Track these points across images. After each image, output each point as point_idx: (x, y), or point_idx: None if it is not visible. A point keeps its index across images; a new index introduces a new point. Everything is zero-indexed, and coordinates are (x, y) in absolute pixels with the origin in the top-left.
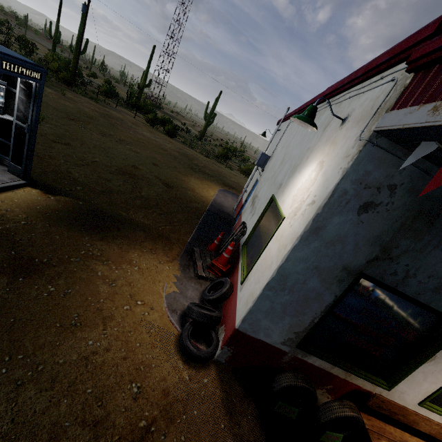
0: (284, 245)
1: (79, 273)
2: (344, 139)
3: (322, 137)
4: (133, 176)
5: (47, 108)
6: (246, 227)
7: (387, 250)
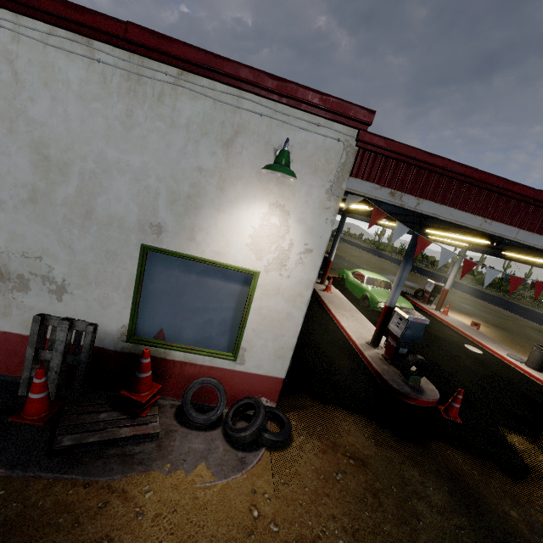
0: (297, 294)
1: None
2: (304, 185)
3: (234, 160)
4: None
5: None
6: (71, 318)
7: None
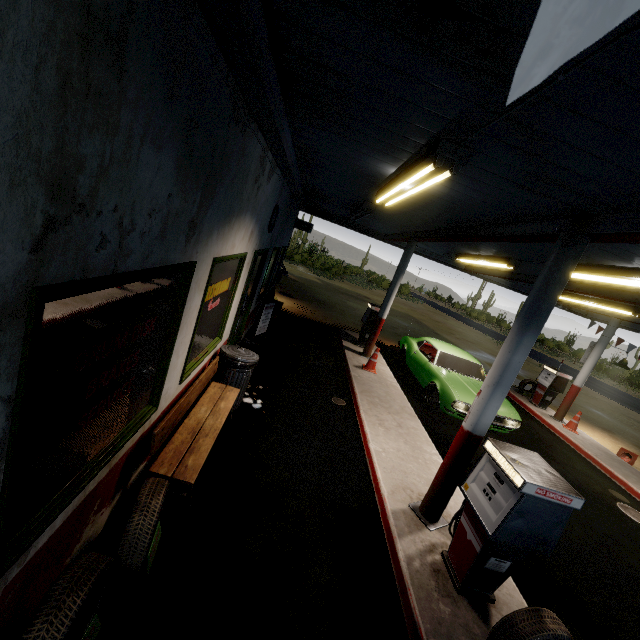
0: None
1: None
2: None
3: None
4: None
5: None
6: None
7: (65, 185)
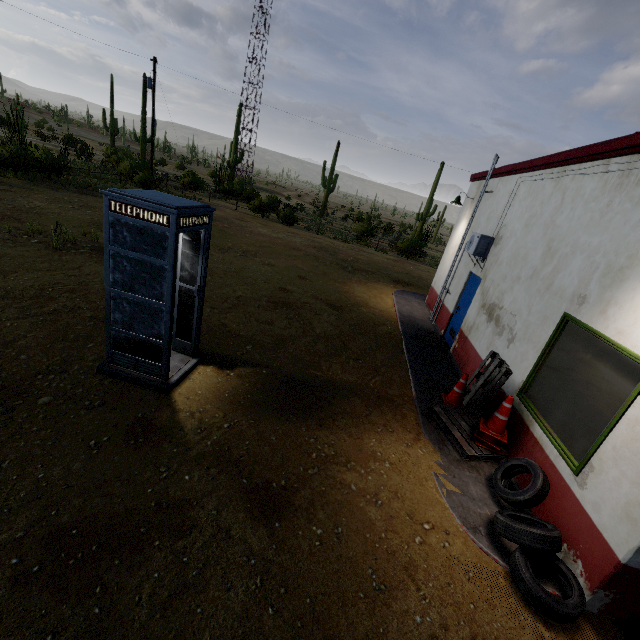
0: None
1: (330, 493)
2: None
3: None
4: (291, 306)
5: None
6: (505, 361)
7: None
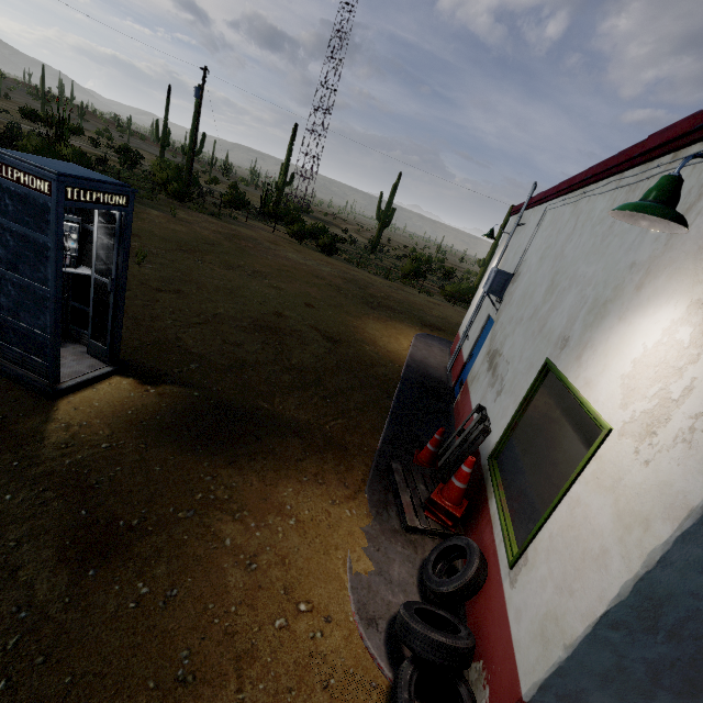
0: (640, 515)
1: (191, 544)
2: None
3: (675, 239)
4: (276, 331)
5: (152, 240)
6: (488, 418)
7: None
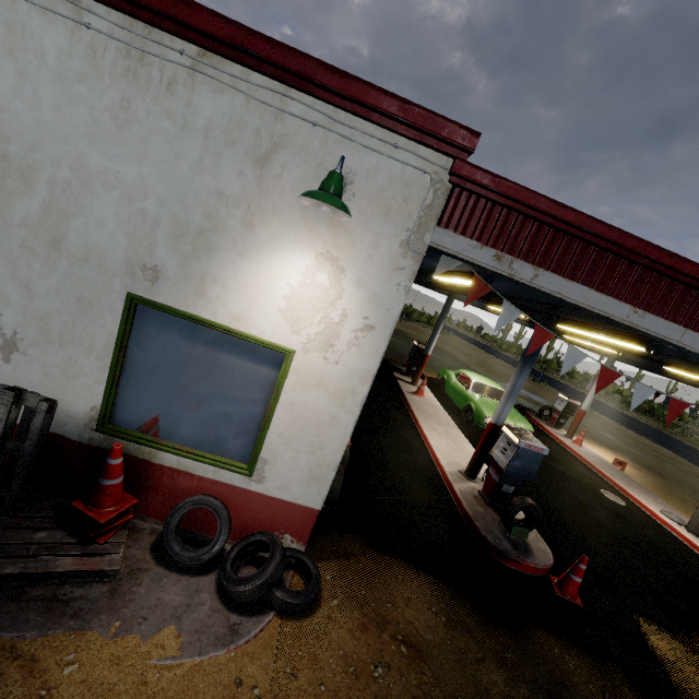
0: (348, 389)
1: None
2: (369, 231)
3: (270, 186)
4: None
5: None
6: (21, 388)
7: None
